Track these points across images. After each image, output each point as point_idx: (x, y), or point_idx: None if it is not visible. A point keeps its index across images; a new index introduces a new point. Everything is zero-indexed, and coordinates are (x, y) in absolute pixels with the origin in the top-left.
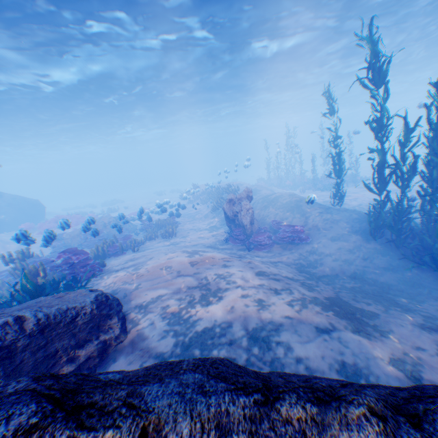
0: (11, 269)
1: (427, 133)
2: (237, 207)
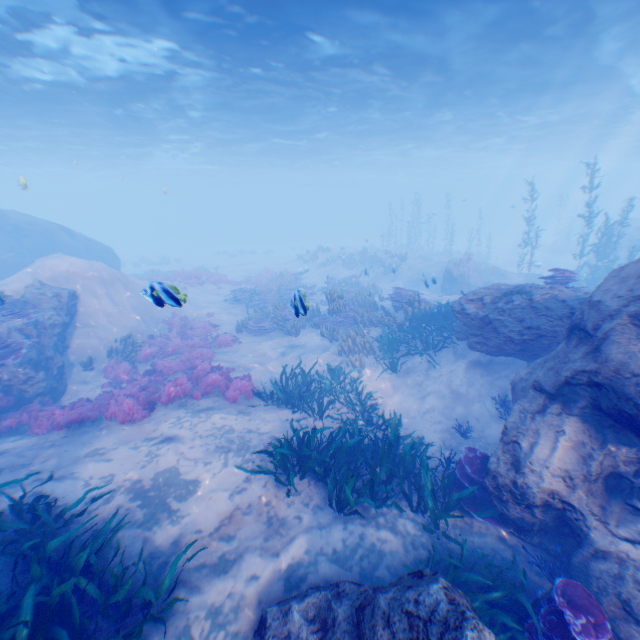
0: (337, 306)
1: (606, 227)
2: (464, 268)
